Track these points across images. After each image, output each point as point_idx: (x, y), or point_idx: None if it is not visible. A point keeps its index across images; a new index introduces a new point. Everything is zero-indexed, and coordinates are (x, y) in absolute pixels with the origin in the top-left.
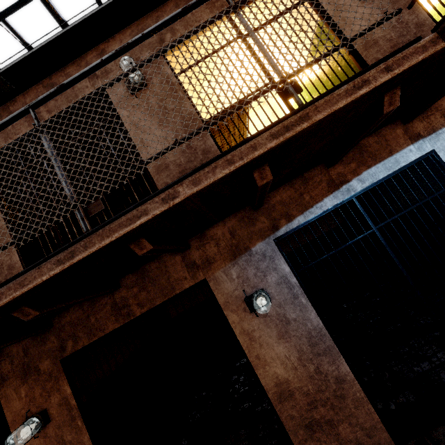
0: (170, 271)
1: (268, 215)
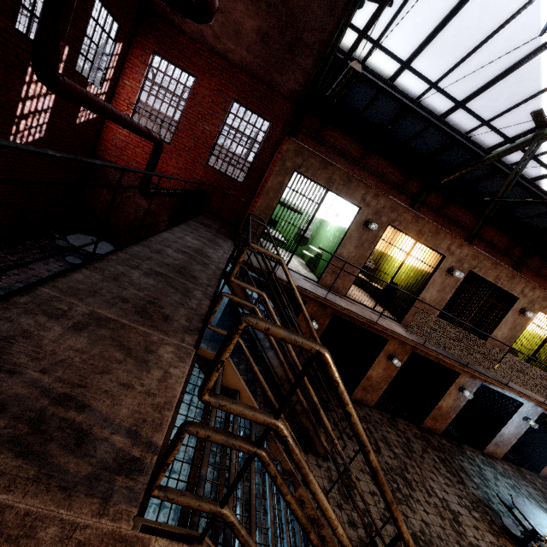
0: None
1: None
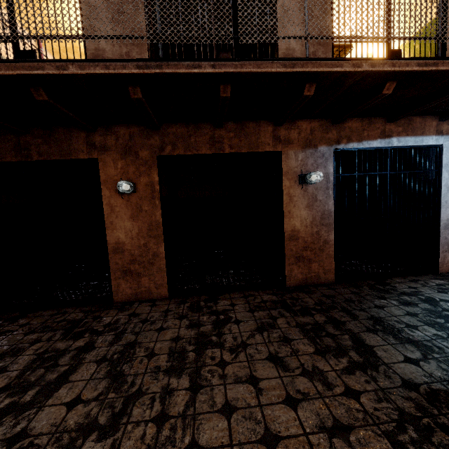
0: (260, 134)
1: (339, 132)
